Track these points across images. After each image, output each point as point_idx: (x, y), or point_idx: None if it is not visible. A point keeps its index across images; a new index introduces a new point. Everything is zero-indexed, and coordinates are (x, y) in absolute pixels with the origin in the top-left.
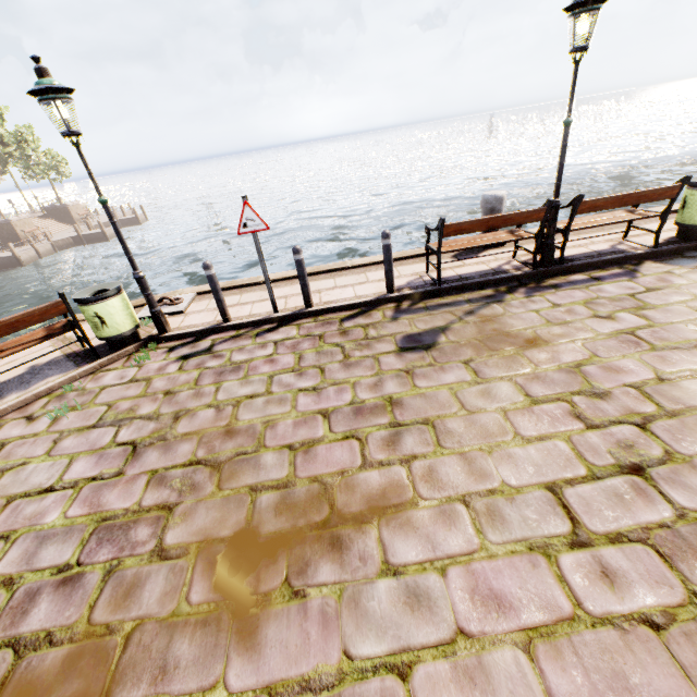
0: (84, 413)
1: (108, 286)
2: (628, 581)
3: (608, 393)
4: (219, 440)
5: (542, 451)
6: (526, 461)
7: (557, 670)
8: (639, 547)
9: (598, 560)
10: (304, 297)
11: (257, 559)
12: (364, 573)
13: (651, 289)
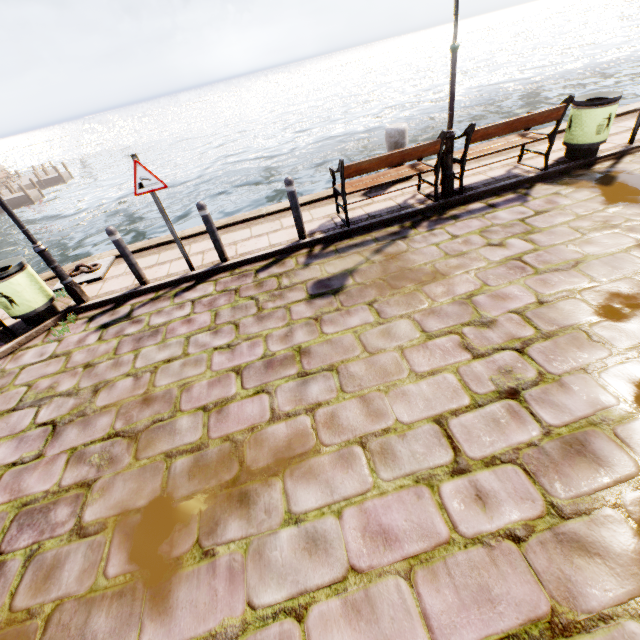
0: (4, 396)
1: (10, 263)
2: (498, 500)
3: (494, 321)
4: (137, 409)
5: (433, 385)
6: (418, 397)
7: (432, 592)
8: (510, 467)
9: (474, 484)
10: (218, 252)
11: (171, 525)
12: (268, 525)
13: (540, 212)
